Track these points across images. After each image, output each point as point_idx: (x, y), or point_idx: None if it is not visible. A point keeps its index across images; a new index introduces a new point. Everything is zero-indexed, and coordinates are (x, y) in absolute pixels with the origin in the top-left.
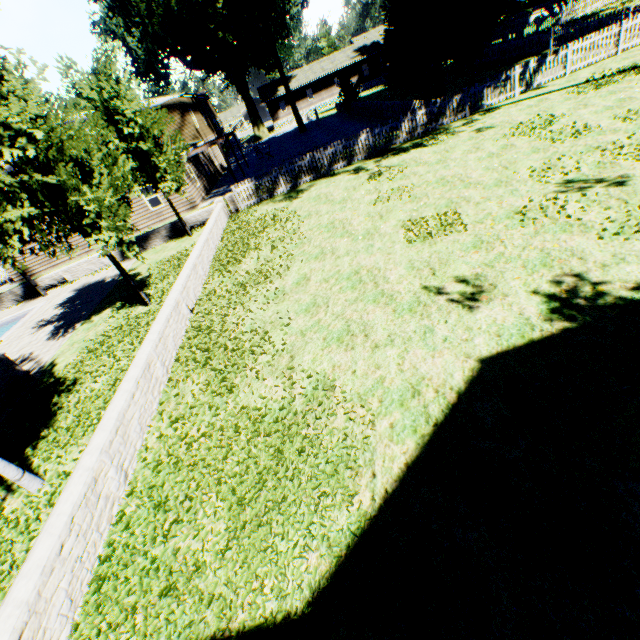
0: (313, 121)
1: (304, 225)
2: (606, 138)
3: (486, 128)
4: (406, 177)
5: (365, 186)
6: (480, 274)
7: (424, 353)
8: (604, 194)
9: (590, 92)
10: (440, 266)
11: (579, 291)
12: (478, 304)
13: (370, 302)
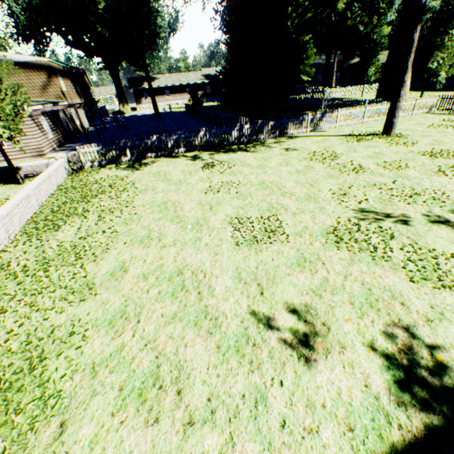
0: (167, 112)
1: (139, 199)
2: (377, 179)
3: (291, 149)
4: (234, 173)
5: (200, 173)
6: (310, 304)
7: (257, 453)
8: (396, 230)
9: (354, 142)
10: (268, 283)
11: (419, 356)
12: (315, 355)
13: (191, 324)
